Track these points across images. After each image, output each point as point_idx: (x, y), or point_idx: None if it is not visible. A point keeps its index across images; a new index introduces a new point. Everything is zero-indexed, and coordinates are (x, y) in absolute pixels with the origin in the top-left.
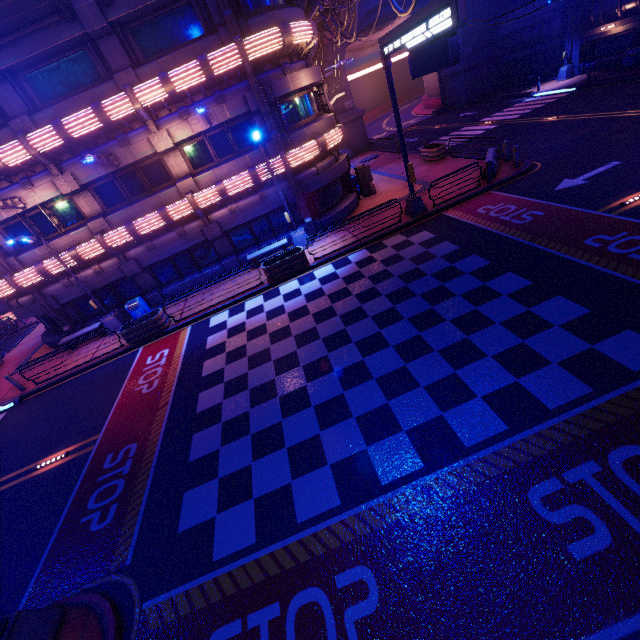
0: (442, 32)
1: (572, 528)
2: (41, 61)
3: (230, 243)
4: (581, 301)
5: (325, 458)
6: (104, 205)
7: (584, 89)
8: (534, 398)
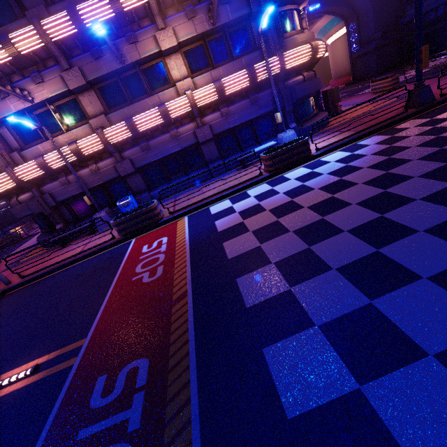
0: None
1: None
2: None
3: (216, 149)
4: None
5: None
6: (106, 106)
7: None
8: None
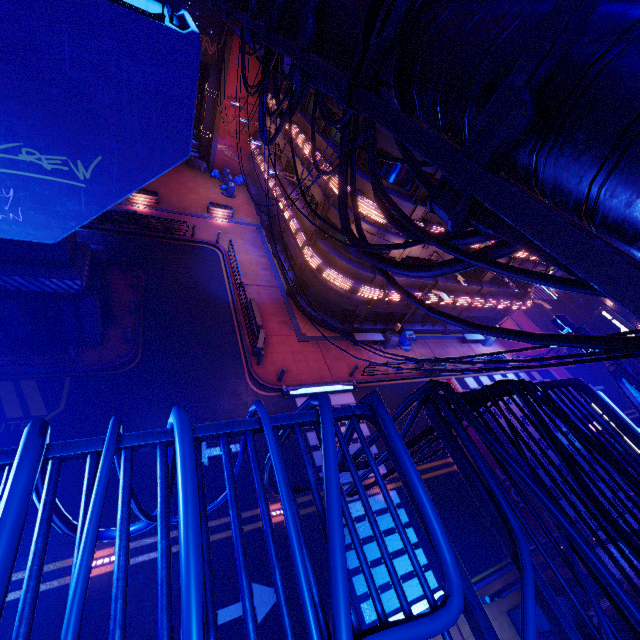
0: None
1: None
2: None
3: None
4: None
5: None
6: None
7: (561, 303)
8: None
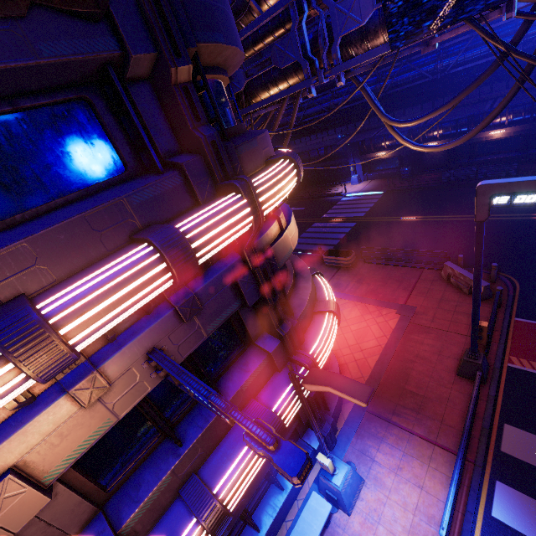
0: None
1: None
2: None
3: None
4: None
5: None
6: None
7: (391, 192)
8: None
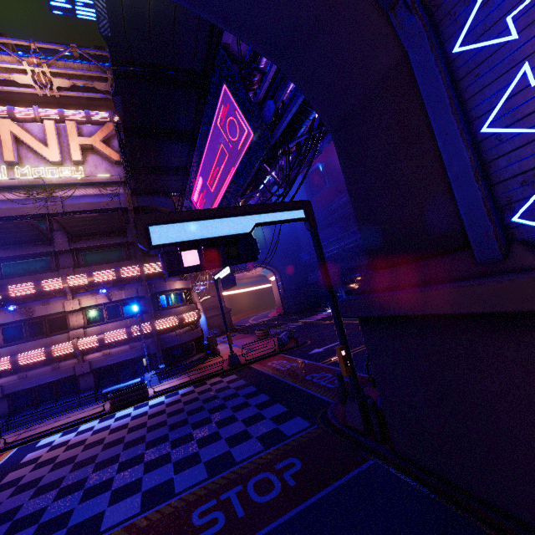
0: (228, 273)
1: (206, 525)
2: (18, 258)
3: (94, 379)
4: (286, 405)
5: (68, 523)
6: (3, 341)
7: None
8: (232, 457)
